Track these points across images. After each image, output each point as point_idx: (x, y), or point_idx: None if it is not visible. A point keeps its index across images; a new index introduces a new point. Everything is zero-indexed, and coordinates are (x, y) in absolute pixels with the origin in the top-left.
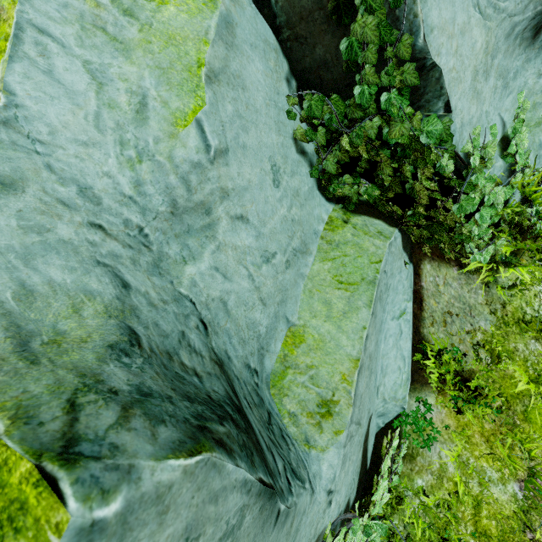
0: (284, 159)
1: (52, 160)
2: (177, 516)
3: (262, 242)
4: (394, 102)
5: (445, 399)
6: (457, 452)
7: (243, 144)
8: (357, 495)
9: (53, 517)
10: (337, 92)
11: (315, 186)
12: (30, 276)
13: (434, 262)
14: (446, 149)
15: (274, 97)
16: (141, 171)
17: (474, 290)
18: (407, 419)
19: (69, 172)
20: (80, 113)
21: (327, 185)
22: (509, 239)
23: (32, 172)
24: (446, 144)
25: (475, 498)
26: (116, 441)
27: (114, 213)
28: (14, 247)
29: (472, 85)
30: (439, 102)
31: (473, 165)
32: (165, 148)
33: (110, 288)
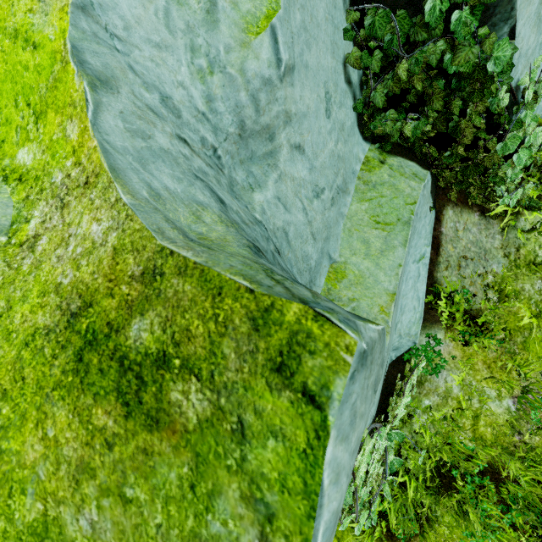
0: (335, 87)
1: (130, 61)
2: (374, 369)
3: (314, 176)
4: (468, 20)
5: (453, 334)
6: (462, 377)
7: (306, 63)
8: (376, 413)
9: (341, 342)
10: (394, 11)
11: (356, 122)
12: (151, 180)
13: (457, 207)
14: (502, 82)
15: (332, 11)
16: (212, 84)
17: (492, 235)
18: (418, 352)
19: (148, 77)
20: (150, 7)
21: (368, 121)
22: (537, 183)
23: (120, 71)
24: (503, 76)
25: (475, 412)
26: (327, 306)
27: (193, 129)
28: (129, 150)
29: (537, 9)
30: (505, 26)
31: (527, 101)
32: (236, 59)
33: (213, 202)
